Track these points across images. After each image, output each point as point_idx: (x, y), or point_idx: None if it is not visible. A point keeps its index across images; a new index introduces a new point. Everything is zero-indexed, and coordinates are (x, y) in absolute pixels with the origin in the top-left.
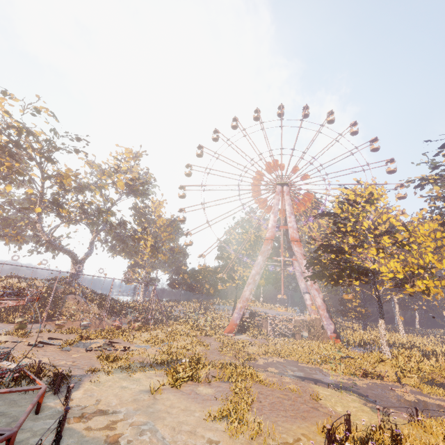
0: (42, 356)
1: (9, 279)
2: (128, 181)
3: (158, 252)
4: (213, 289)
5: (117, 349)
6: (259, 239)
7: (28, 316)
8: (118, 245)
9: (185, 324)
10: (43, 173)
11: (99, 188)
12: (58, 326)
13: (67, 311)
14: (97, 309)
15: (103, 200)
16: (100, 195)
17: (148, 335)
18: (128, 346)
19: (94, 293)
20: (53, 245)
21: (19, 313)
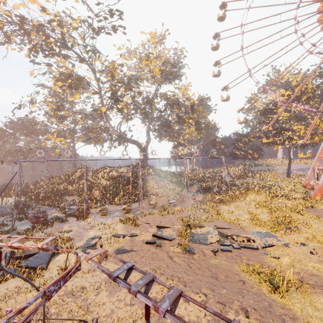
0: (183, 287)
1: (104, 170)
2: (161, 67)
3: (201, 129)
4: (257, 154)
5: (245, 246)
6: (318, 88)
7: (126, 196)
8: (165, 130)
9: (261, 192)
10: (95, 74)
11: (140, 78)
12: (152, 206)
13: (151, 189)
14: (171, 184)
15: (151, 84)
16: (146, 81)
17: (237, 210)
18: (251, 238)
19: (162, 171)
20: (123, 139)
21: (119, 195)
